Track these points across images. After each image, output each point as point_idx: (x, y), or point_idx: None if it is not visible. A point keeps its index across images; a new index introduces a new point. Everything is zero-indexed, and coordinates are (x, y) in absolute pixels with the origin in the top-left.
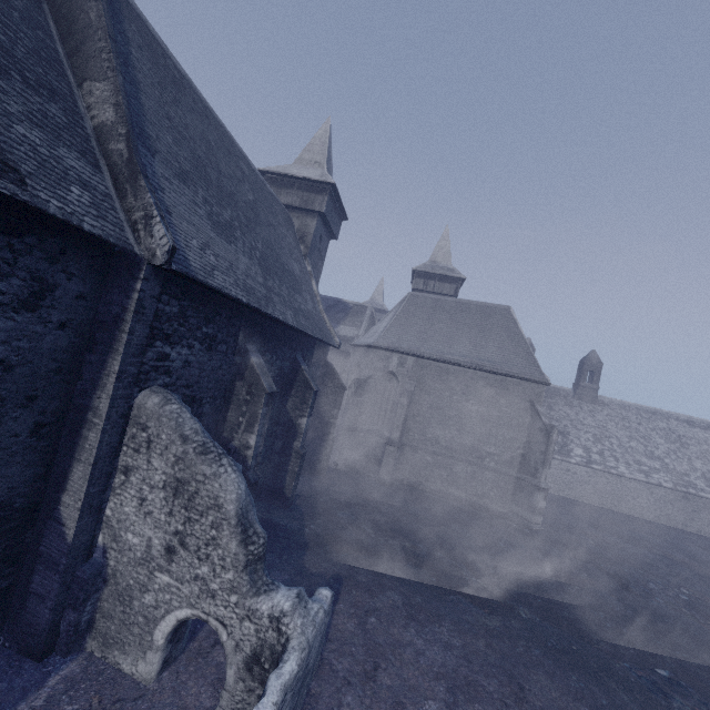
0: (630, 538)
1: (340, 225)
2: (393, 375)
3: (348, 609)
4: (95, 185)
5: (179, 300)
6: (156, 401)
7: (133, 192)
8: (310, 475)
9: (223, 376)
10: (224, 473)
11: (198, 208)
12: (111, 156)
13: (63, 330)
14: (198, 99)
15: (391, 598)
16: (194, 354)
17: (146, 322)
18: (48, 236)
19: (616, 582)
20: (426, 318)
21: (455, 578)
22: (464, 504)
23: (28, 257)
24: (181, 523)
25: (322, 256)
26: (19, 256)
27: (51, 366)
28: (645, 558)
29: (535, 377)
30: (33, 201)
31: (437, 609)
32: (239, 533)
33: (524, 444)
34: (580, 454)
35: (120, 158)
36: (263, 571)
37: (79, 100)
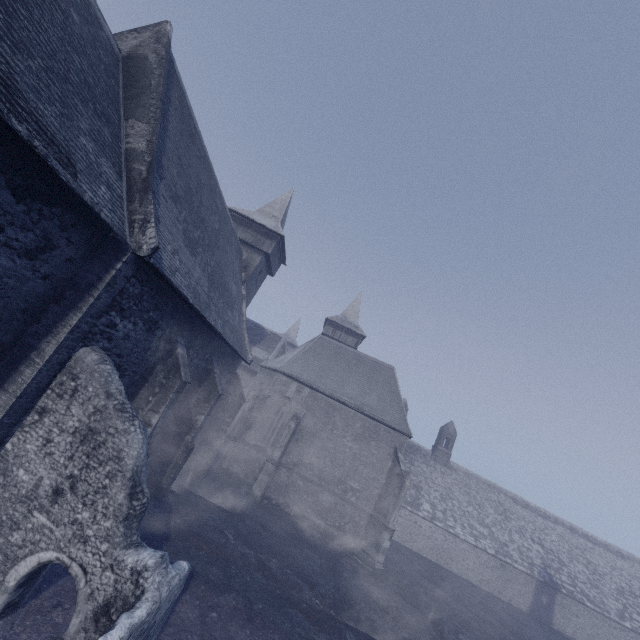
0: (454, 594)
1: (278, 267)
2: (288, 400)
3: (194, 601)
4: (116, 188)
5: (142, 285)
6: (95, 358)
7: (140, 201)
8: (187, 475)
9: (150, 357)
10: (134, 431)
11: (178, 223)
12: (132, 172)
13: (45, 280)
14: (202, 149)
15: (235, 599)
16: (136, 331)
17: (112, 294)
18: (69, 212)
19: (433, 628)
20: (328, 359)
21: (297, 594)
22: (321, 533)
23: (48, 222)
24: (78, 468)
25: (257, 286)
26: (42, 219)
27: (21, 305)
28: (461, 613)
29: (402, 429)
30: (78, 189)
31: (275, 618)
32: (129, 486)
33: (382, 485)
34: (428, 509)
35: (139, 175)
36: (136, 530)
37: (122, 129)
